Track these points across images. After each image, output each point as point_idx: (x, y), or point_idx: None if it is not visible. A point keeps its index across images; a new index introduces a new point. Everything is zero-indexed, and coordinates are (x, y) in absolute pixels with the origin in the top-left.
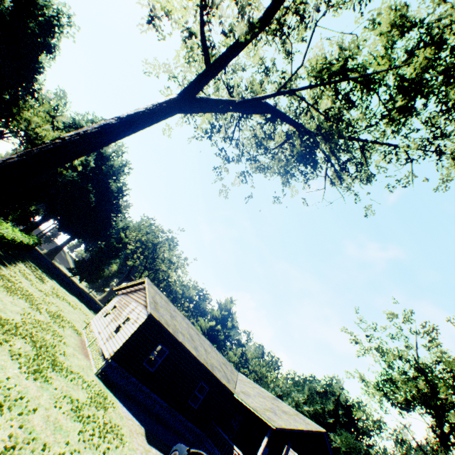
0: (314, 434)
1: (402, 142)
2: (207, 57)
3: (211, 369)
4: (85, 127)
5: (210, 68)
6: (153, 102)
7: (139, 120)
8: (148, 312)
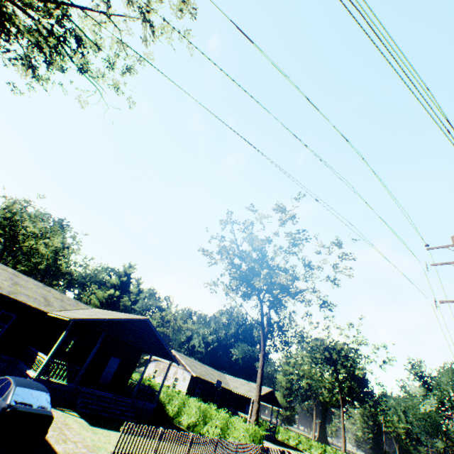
0: (139, 324)
1: (92, 2)
2: None
3: (6, 293)
4: None
5: None
6: None
7: None
8: None
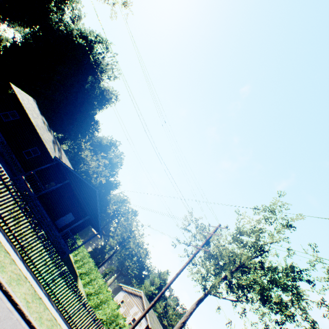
0: None
1: None
2: (205, 292)
3: None
4: (177, 328)
5: (205, 296)
6: (190, 311)
7: (187, 320)
8: (146, 321)
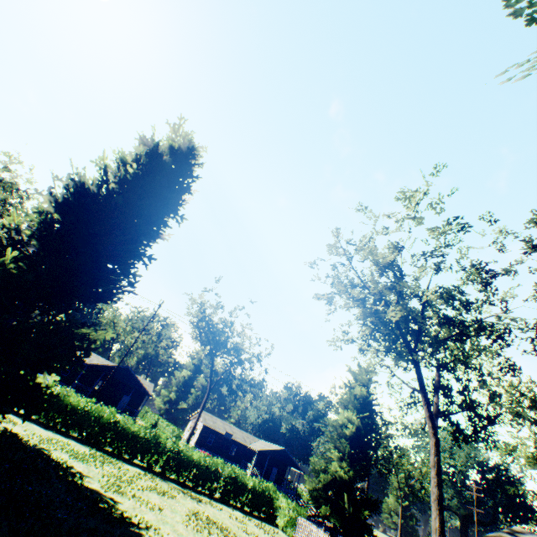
0: (125, 370)
1: None
2: None
3: None
4: None
5: None
6: None
7: None
8: None
